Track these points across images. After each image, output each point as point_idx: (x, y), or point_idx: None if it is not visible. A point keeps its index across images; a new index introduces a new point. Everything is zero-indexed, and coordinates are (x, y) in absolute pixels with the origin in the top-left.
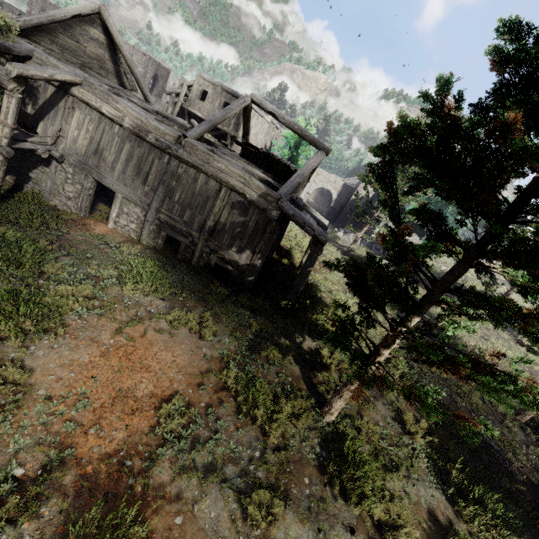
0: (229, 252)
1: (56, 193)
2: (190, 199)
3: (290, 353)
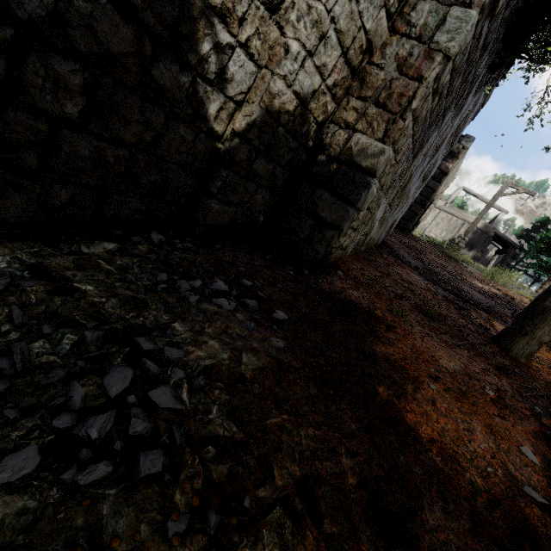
0: (464, 250)
1: None
2: (447, 227)
3: None
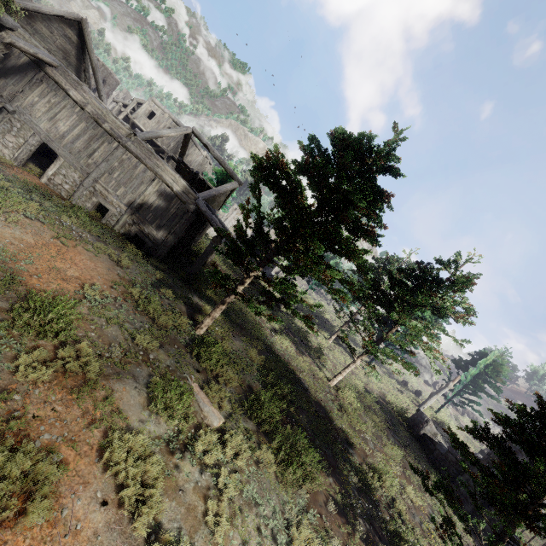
0: (149, 227)
1: None
2: (127, 179)
3: (181, 299)
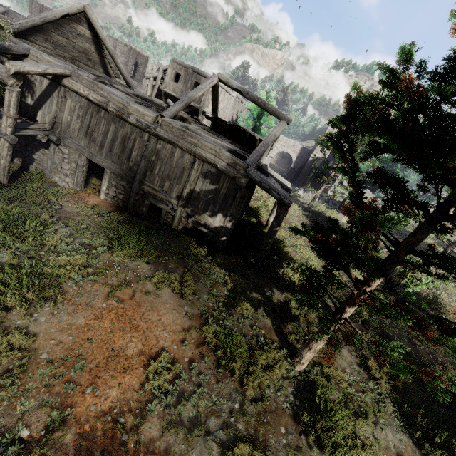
0: (204, 216)
1: (55, 171)
2: (168, 171)
3: (261, 306)
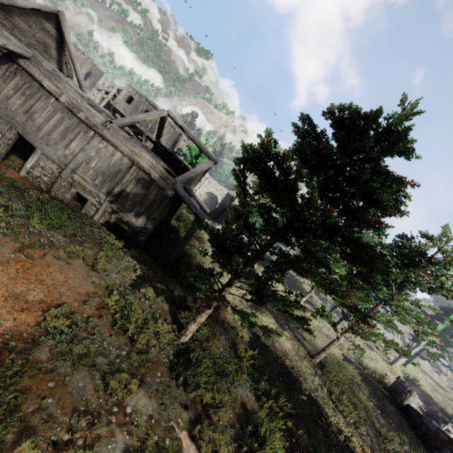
0: (128, 215)
1: None
2: (105, 168)
3: (163, 294)
